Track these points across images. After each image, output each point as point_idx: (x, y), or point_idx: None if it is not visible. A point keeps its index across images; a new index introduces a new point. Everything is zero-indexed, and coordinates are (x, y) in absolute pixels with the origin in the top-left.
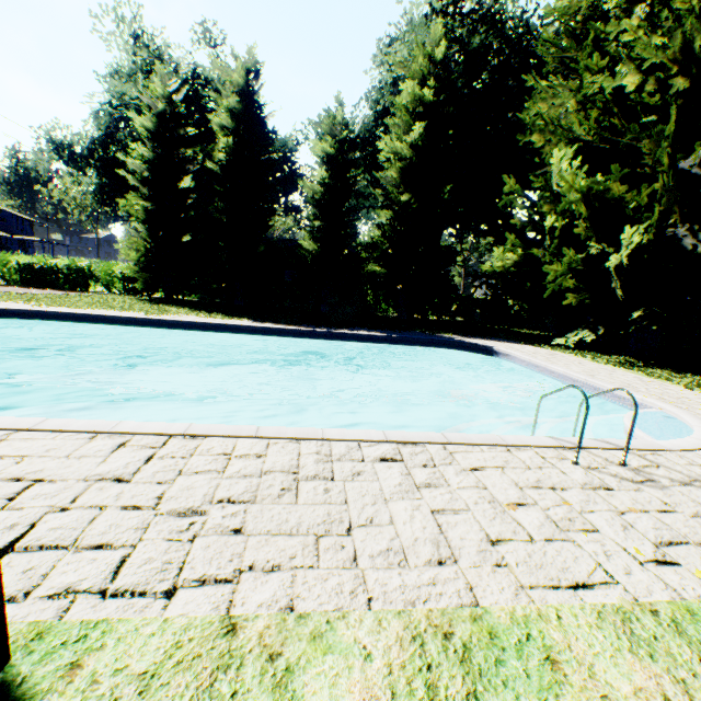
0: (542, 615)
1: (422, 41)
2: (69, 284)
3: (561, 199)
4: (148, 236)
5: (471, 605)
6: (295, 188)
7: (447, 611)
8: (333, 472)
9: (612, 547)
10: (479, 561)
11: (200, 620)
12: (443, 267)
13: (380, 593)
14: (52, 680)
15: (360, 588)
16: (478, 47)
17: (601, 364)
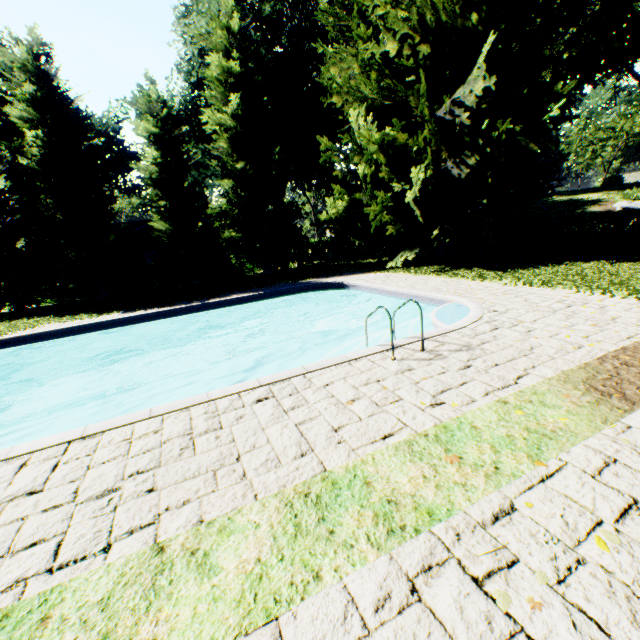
0: (364, 461)
1: (216, 11)
2: None
3: (364, 152)
4: None
5: (322, 472)
6: (130, 168)
7: (307, 482)
8: (221, 423)
9: (409, 406)
10: (327, 445)
11: (136, 554)
12: (290, 222)
13: (263, 488)
14: (29, 634)
15: (249, 491)
16: (270, 14)
17: (421, 275)
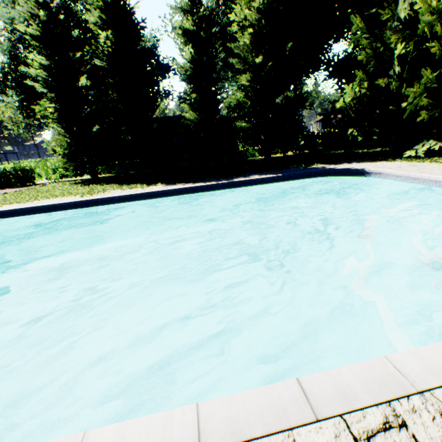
0: None
1: None
2: (19, 181)
3: (420, 21)
4: (65, 132)
5: None
6: (163, 77)
7: None
8: None
9: None
10: None
11: None
12: (296, 113)
13: None
14: None
15: None
16: None
17: None
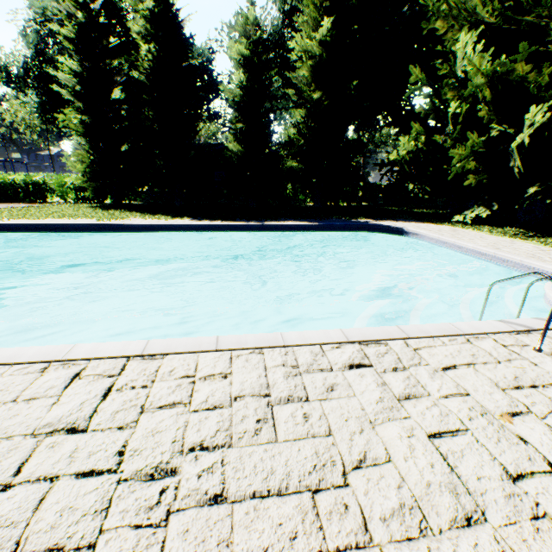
0: None
1: None
2: (28, 197)
3: (468, 84)
4: (89, 148)
5: None
6: (214, 96)
7: None
8: (306, 389)
9: None
10: (510, 512)
11: None
12: (352, 159)
13: None
14: None
15: None
16: None
17: (499, 236)
